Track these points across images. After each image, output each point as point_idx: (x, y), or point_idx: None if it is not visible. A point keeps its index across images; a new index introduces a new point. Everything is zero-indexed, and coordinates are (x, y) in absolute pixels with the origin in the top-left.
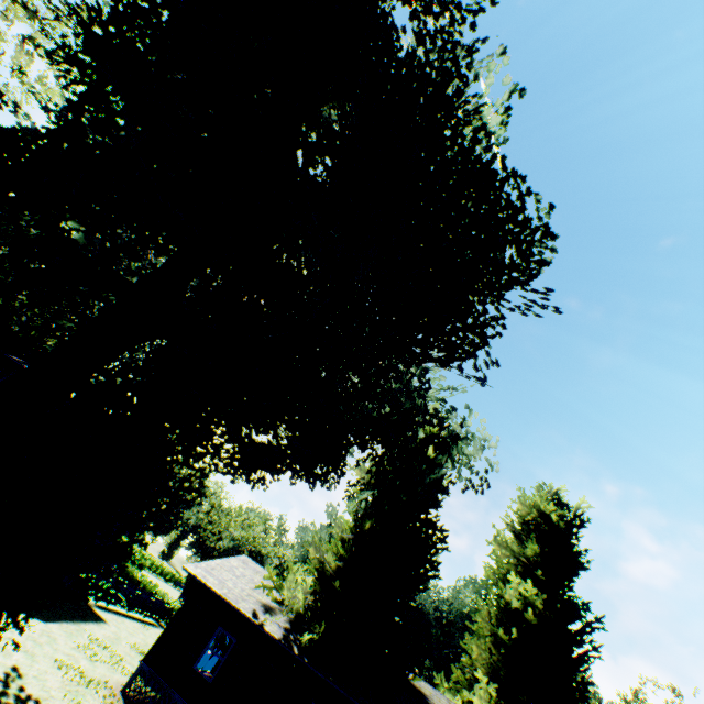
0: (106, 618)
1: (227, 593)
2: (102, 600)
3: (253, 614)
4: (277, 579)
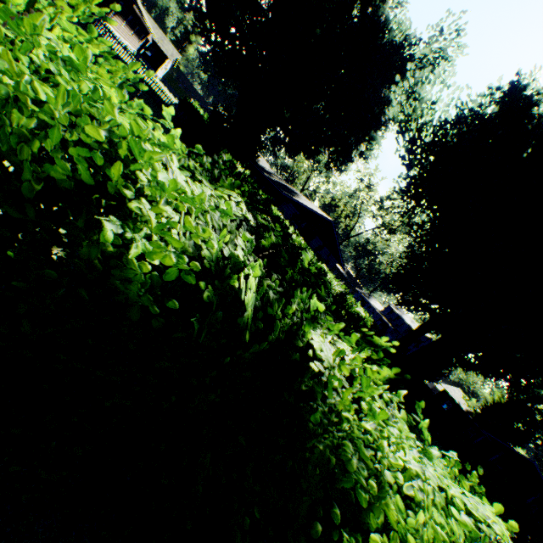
0: None
1: (451, 394)
2: None
3: (458, 402)
4: (467, 398)
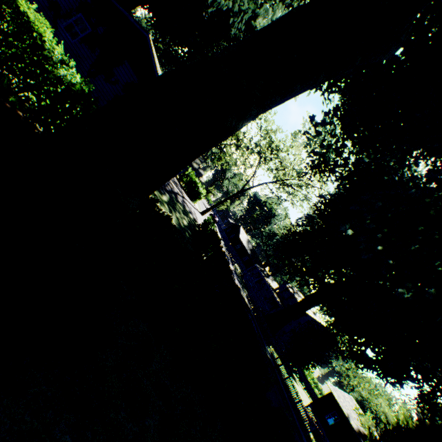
0: (298, 384)
1: (339, 401)
2: (297, 377)
3: (347, 414)
4: (361, 412)
